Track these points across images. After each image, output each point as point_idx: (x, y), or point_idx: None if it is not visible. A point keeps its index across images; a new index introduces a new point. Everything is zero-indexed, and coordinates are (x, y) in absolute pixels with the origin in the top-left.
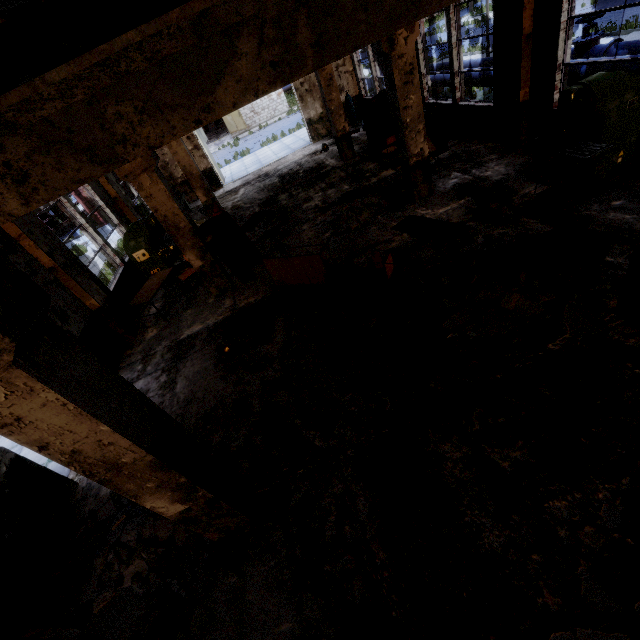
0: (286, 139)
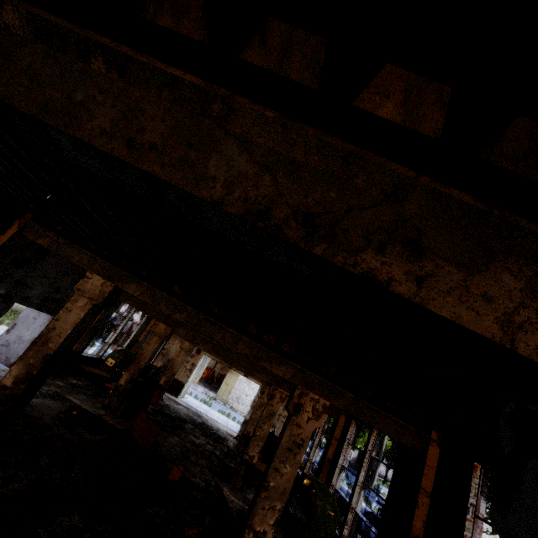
0: (232, 421)
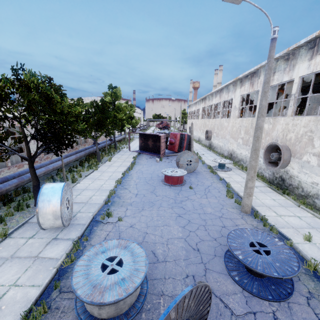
0: None
